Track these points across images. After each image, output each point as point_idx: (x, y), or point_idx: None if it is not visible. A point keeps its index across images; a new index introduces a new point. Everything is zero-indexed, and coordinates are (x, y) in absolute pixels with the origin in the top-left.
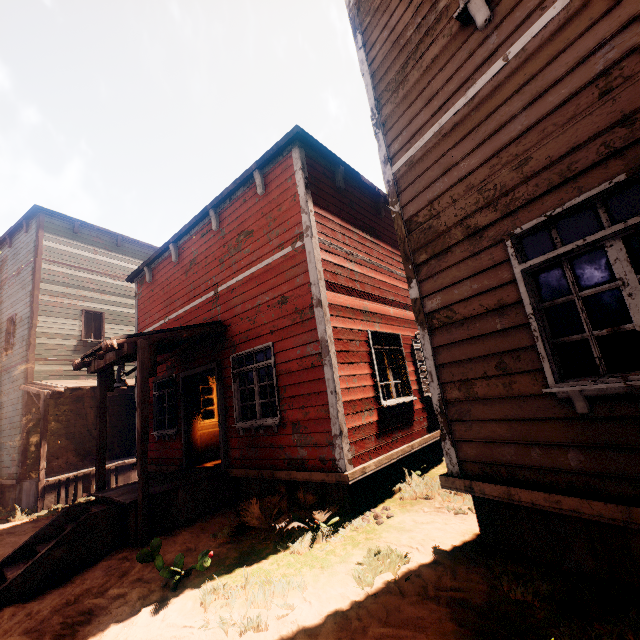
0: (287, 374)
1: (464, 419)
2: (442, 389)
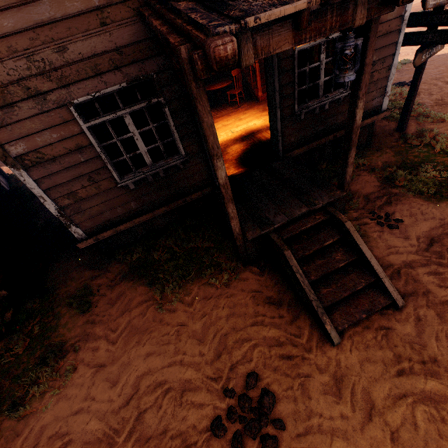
0: None
1: (79, 212)
2: (55, 203)
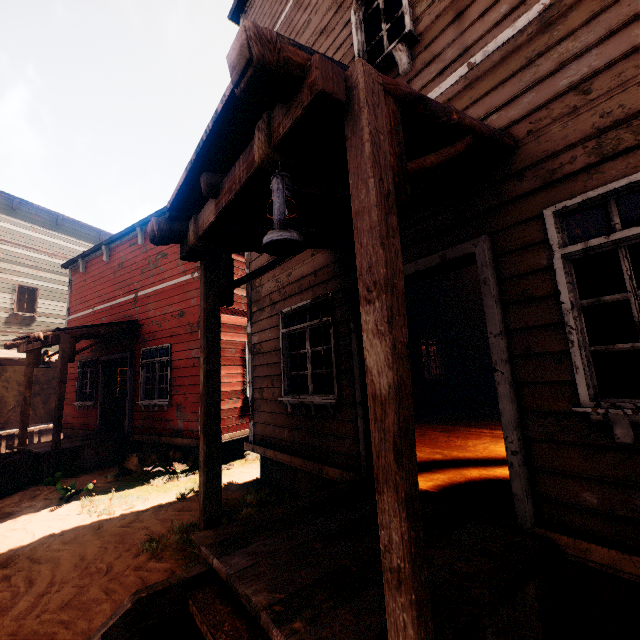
0: (178, 369)
1: (258, 410)
2: (254, 391)
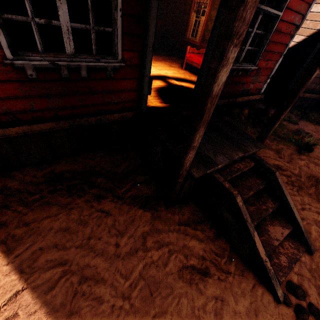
0: (277, 32)
1: None
2: None
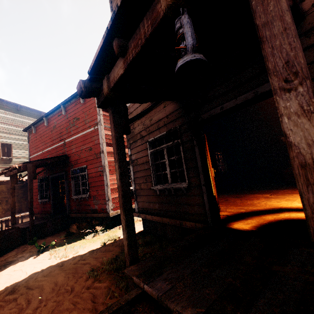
0: (91, 178)
1: (139, 195)
2: (135, 185)
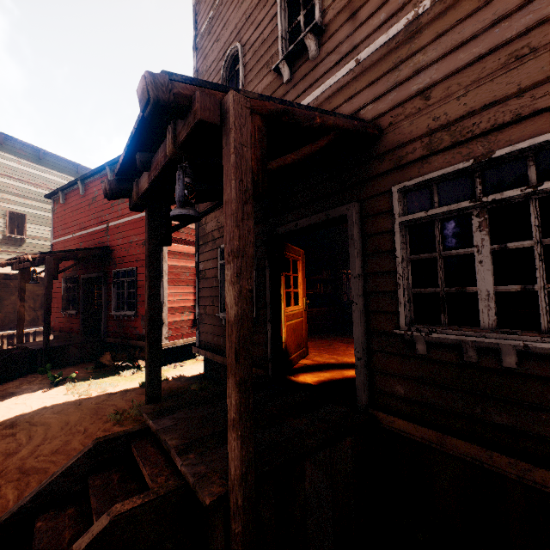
0: (142, 287)
1: (203, 322)
2: (199, 308)
